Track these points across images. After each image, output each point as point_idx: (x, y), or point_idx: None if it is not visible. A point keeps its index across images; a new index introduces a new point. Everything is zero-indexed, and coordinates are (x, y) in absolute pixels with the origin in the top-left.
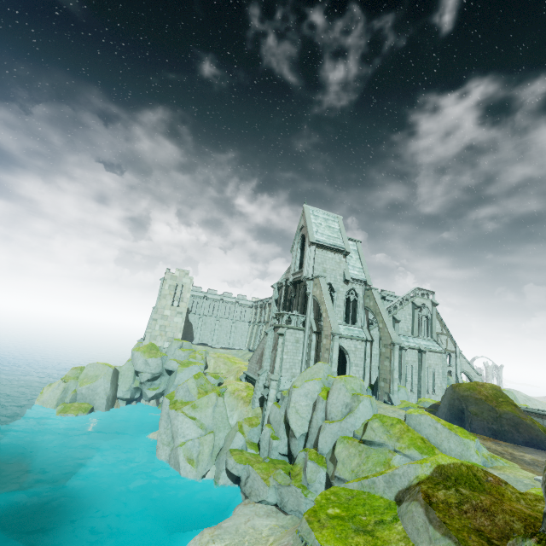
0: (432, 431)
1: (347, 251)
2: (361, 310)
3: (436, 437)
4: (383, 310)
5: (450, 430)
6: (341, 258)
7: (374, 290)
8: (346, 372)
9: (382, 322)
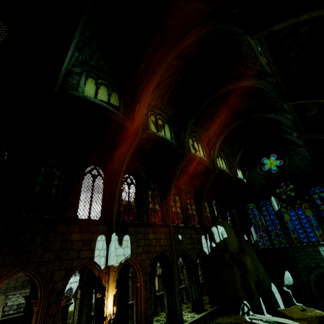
0: None
1: None
2: None
3: None
4: None
5: None
6: None
7: None
8: None
9: None
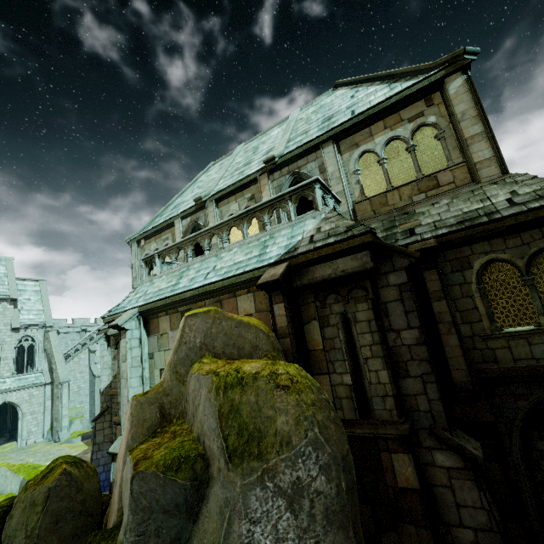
0: (3, 480)
1: (12, 298)
2: (41, 353)
3: (4, 484)
4: (58, 350)
5: (15, 473)
6: (7, 305)
7: (53, 331)
8: (19, 425)
9: (55, 363)
